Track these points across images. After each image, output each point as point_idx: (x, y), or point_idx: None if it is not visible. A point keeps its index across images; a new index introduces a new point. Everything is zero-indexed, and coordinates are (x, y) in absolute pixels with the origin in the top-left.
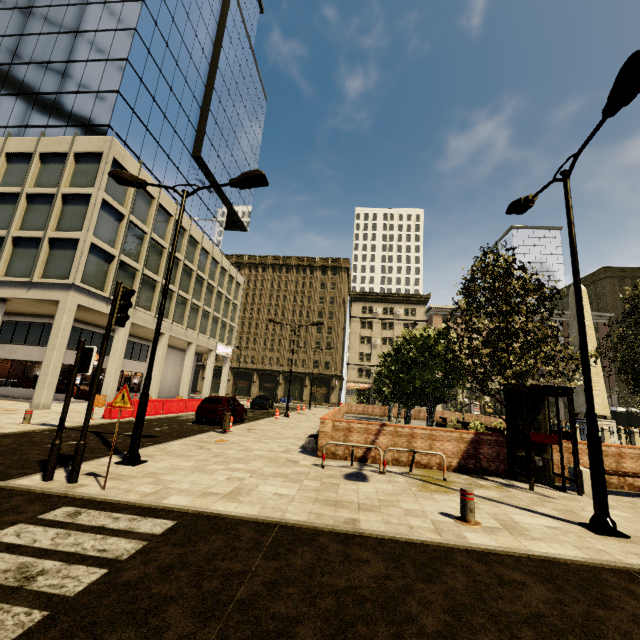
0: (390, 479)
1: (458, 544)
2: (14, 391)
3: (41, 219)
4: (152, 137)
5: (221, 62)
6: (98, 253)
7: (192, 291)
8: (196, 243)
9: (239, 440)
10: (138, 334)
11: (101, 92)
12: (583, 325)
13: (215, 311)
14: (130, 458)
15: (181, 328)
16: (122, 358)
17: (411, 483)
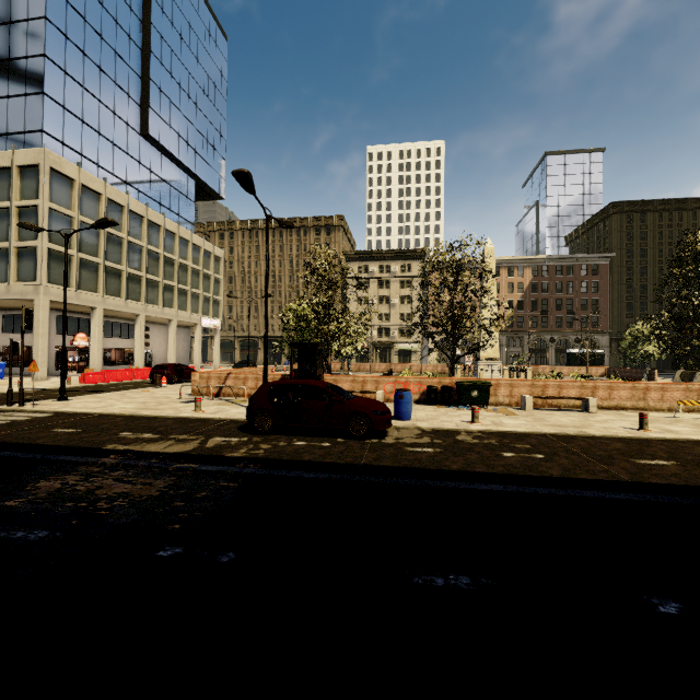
0: (210, 402)
1: (169, 416)
2: (25, 370)
3: (5, 231)
4: (90, 128)
5: (154, 16)
6: (57, 255)
7: (162, 273)
8: (158, 227)
9: (159, 390)
10: (121, 316)
11: (29, 95)
12: (266, 312)
13: (194, 288)
14: (61, 398)
15: (157, 308)
16: (101, 339)
17: (218, 403)
